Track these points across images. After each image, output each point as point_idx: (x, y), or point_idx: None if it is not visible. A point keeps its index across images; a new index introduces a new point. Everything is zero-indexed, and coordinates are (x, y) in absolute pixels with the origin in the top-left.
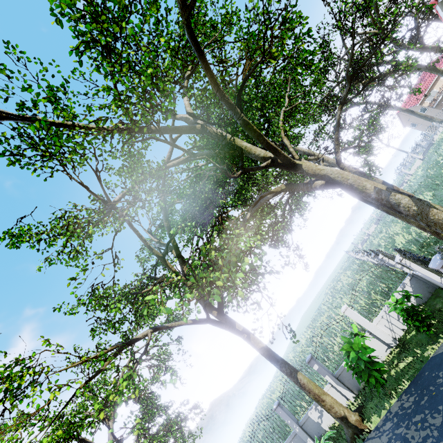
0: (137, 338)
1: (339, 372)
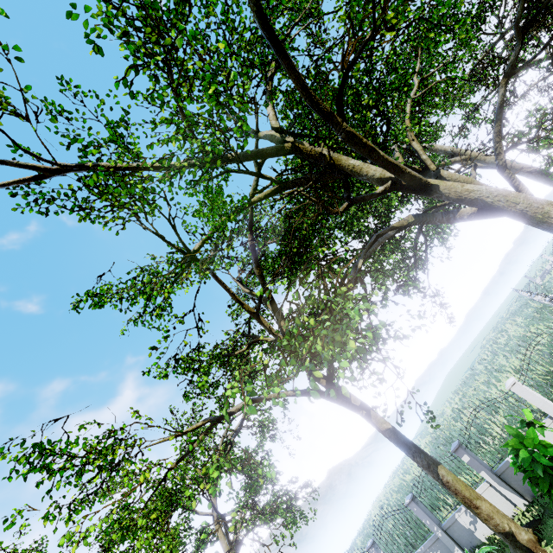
0: (230, 412)
1: (502, 468)
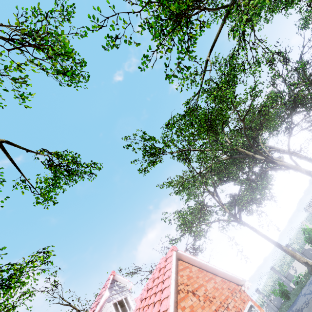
0: (215, 221)
1: (303, 250)
